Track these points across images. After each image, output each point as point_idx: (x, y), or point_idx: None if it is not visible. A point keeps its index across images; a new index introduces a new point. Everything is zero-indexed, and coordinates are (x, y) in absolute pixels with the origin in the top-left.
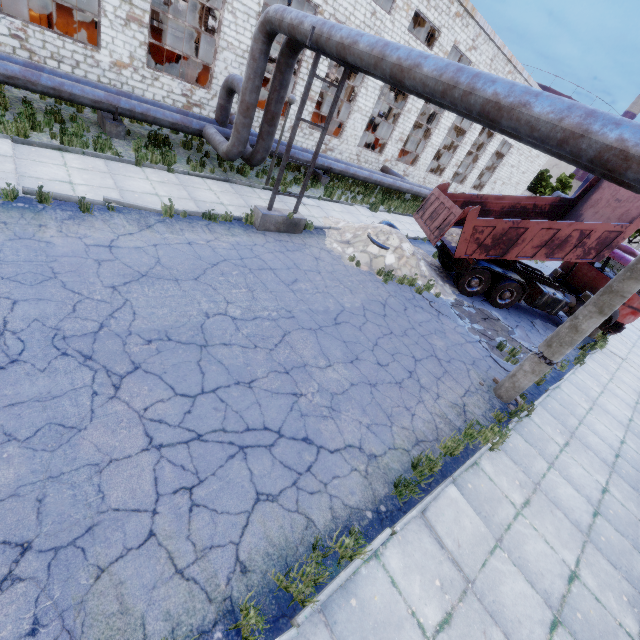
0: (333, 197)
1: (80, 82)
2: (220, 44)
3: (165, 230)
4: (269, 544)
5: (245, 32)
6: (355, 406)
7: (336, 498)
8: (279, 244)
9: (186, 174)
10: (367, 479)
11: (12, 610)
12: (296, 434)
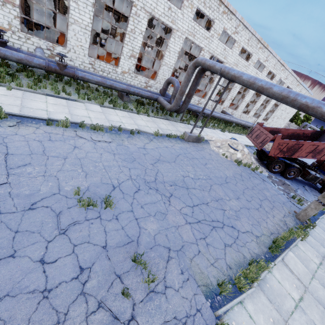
0: (207, 126)
1: (116, 81)
2: (162, 63)
3: (157, 141)
4: (234, 261)
5: (172, 58)
6: (244, 216)
7: (250, 249)
8: (195, 147)
9: (153, 117)
10: (258, 244)
11: (174, 266)
12: (228, 224)
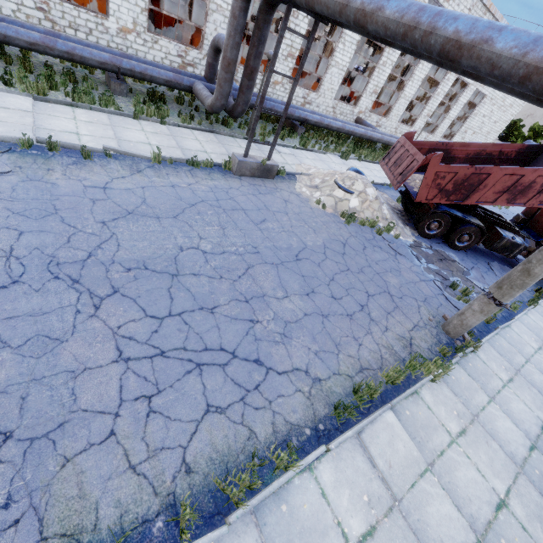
0: (307, 146)
1: (90, 46)
2: (210, 7)
3: (153, 174)
4: (213, 450)
5: None
6: (306, 334)
7: (279, 414)
8: (253, 188)
9: (176, 126)
10: (309, 400)
11: None
12: (249, 356)
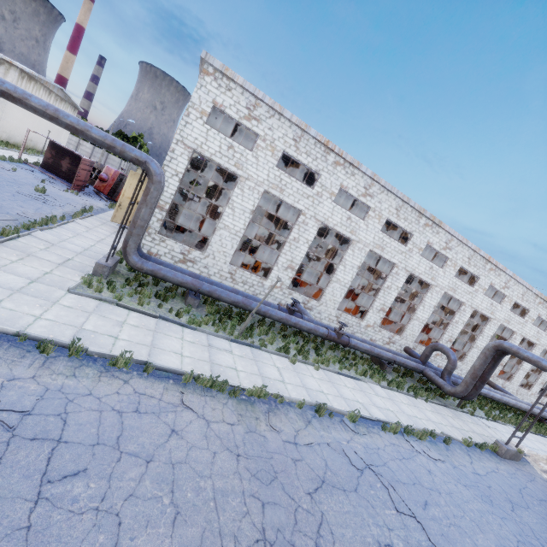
0: (496, 419)
1: (376, 346)
2: (413, 317)
3: (476, 458)
4: None
5: (426, 313)
6: None
7: None
8: (521, 472)
9: (430, 401)
10: None
11: None
12: None
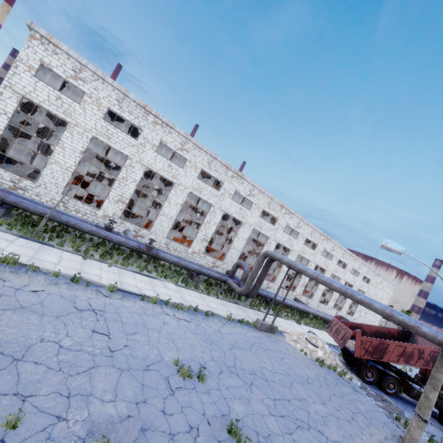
0: (279, 314)
1: (189, 262)
2: (231, 247)
3: (230, 326)
4: None
5: (241, 243)
6: (333, 424)
7: None
8: (268, 338)
9: (222, 299)
10: None
11: None
12: (315, 428)
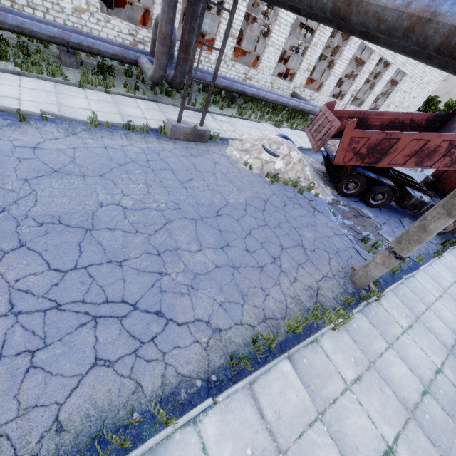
0: (243, 115)
1: (41, 22)
2: None
3: (87, 137)
4: (92, 406)
5: None
6: (214, 285)
7: (171, 366)
8: (185, 150)
9: (121, 95)
10: (206, 350)
11: None
12: (150, 307)
